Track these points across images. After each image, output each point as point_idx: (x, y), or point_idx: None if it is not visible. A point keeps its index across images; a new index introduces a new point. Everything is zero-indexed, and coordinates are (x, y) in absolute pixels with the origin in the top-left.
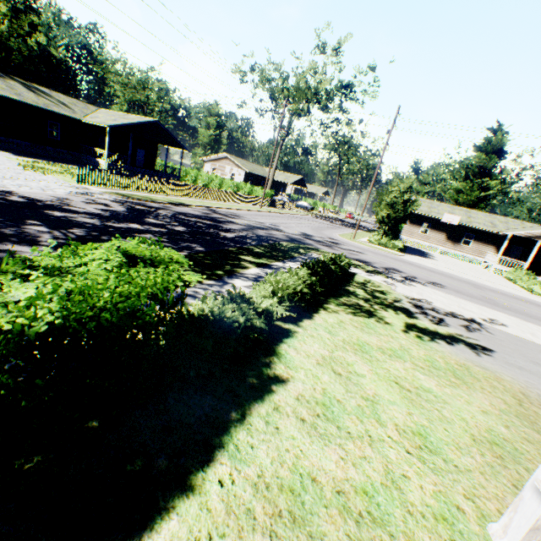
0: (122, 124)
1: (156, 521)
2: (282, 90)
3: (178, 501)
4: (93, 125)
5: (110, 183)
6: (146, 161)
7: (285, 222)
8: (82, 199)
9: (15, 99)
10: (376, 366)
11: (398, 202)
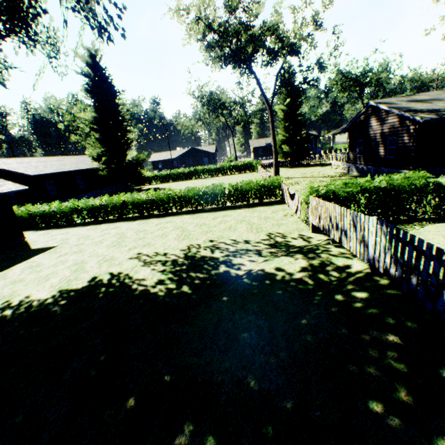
0: None
1: None
2: None
3: None
4: None
5: None
6: None
7: None
8: None
9: None
10: None
11: None
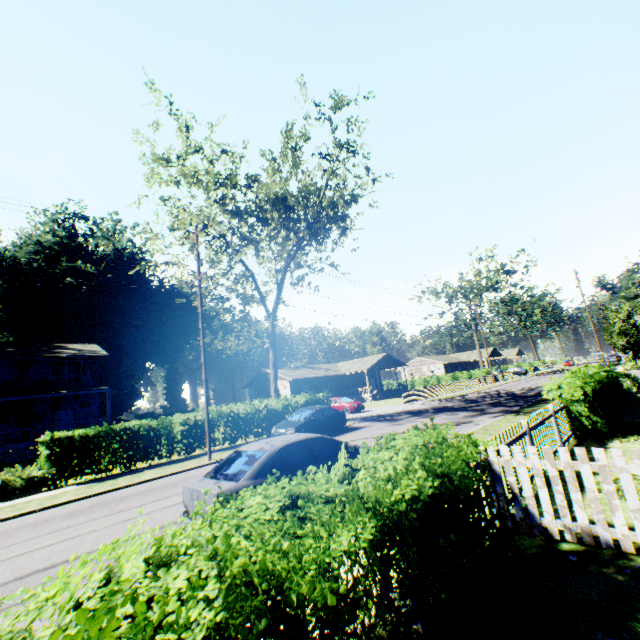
0: (372, 365)
1: None
2: (455, 294)
3: None
4: (346, 374)
5: (414, 398)
6: (376, 386)
7: (534, 383)
8: (433, 404)
9: (318, 376)
10: None
11: (627, 328)
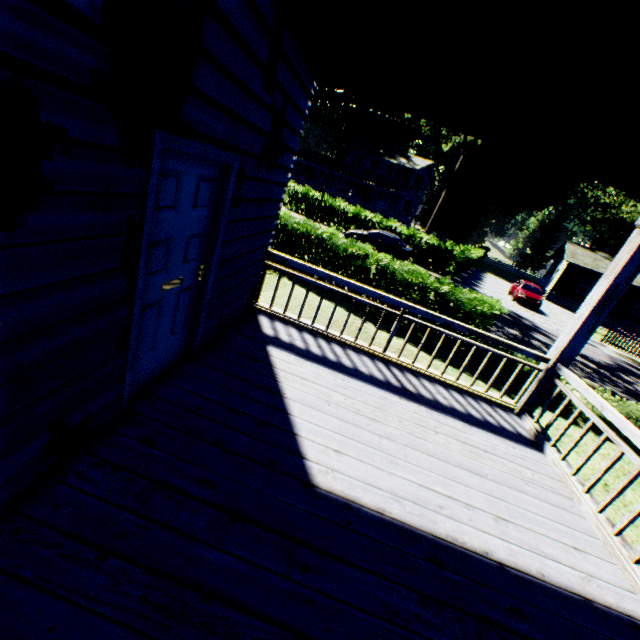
0: None
1: (422, 351)
2: None
3: (429, 355)
4: None
5: (638, 352)
6: None
7: None
8: None
9: None
10: (614, 479)
11: None
